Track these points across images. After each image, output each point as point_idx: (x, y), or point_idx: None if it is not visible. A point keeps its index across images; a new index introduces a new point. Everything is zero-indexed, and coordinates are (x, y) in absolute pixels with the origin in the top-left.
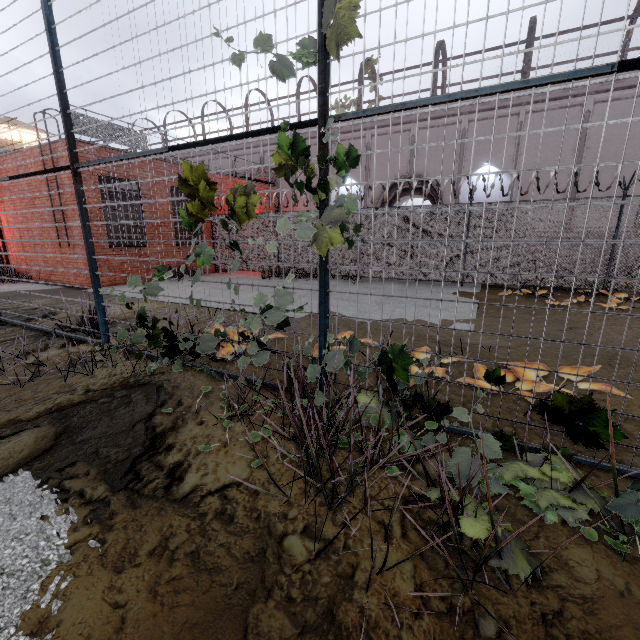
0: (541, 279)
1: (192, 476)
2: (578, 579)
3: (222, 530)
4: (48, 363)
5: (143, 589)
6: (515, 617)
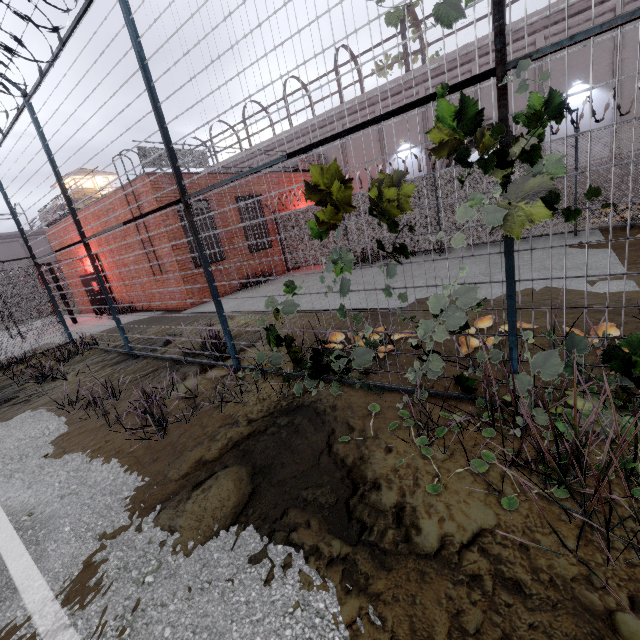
0: None
1: (428, 523)
2: None
3: (518, 604)
4: (196, 393)
5: None
6: None
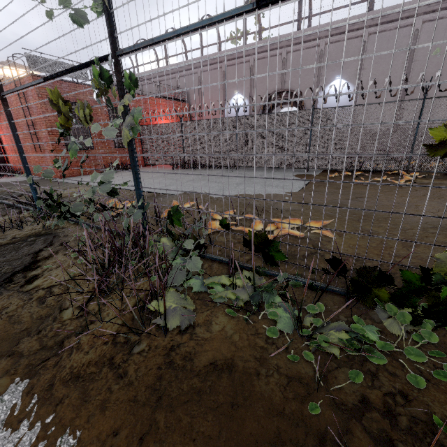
0: (362, 164)
1: (38, 280)
2: (209, 330)
3: (35, 305)
4: (1, 223)
5: None
6: (156, 345)
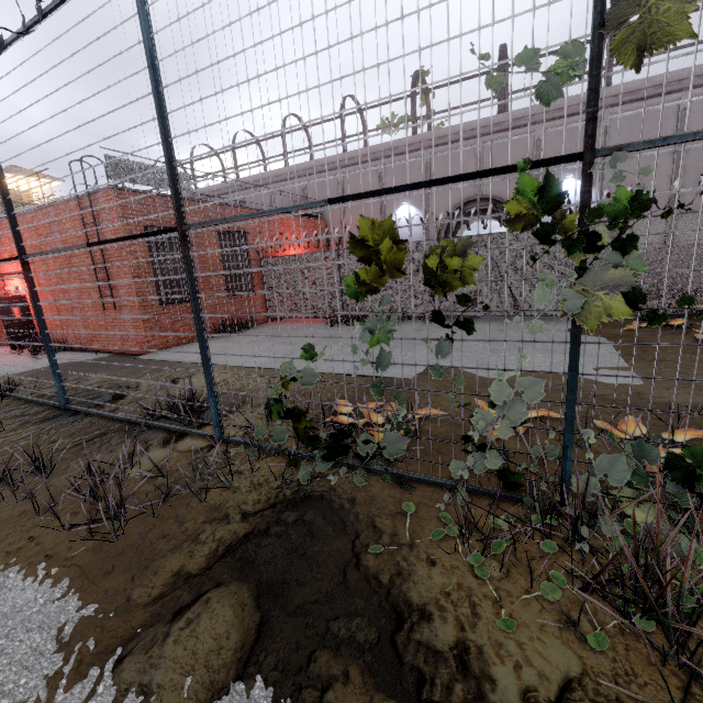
0: (667, 306)
1: (502, 672)
2: None
3: None
4: (164, 471)
5: None
6: None
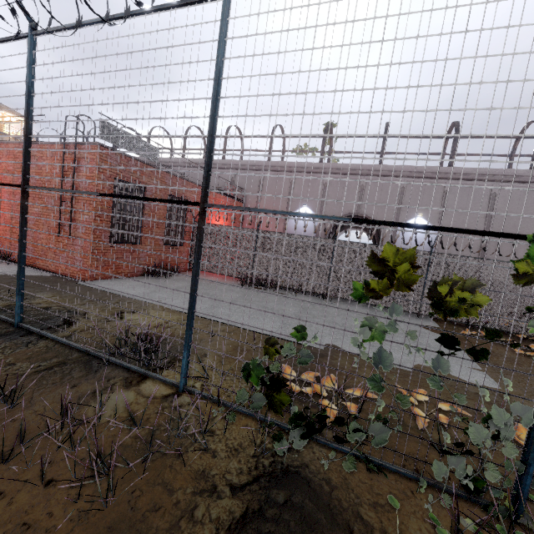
0: (486, 321)
1: None
2: None
3: None
4: (135, 419)
5: None
6: None
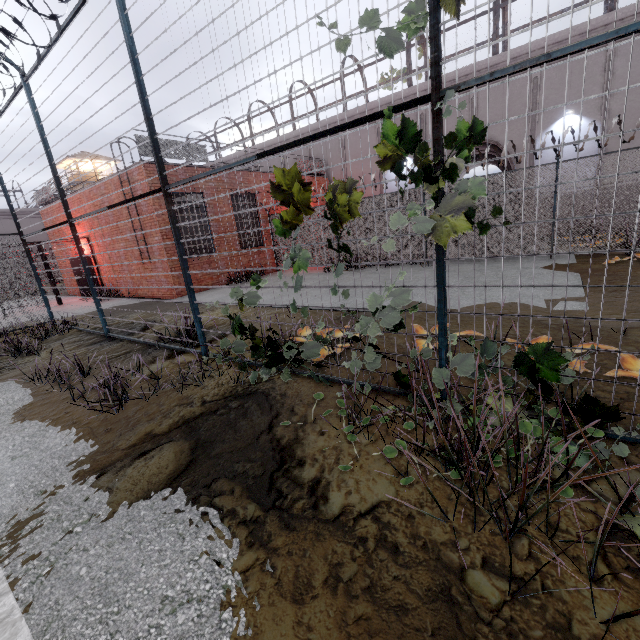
0: None
1: (336, 495)
2: None
3: (390, 560)
4: (161, 375)
5: (332, 628)
6: None
